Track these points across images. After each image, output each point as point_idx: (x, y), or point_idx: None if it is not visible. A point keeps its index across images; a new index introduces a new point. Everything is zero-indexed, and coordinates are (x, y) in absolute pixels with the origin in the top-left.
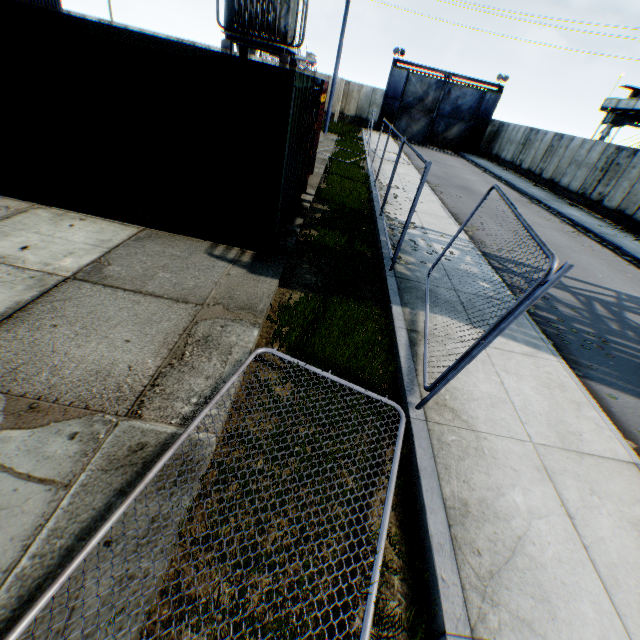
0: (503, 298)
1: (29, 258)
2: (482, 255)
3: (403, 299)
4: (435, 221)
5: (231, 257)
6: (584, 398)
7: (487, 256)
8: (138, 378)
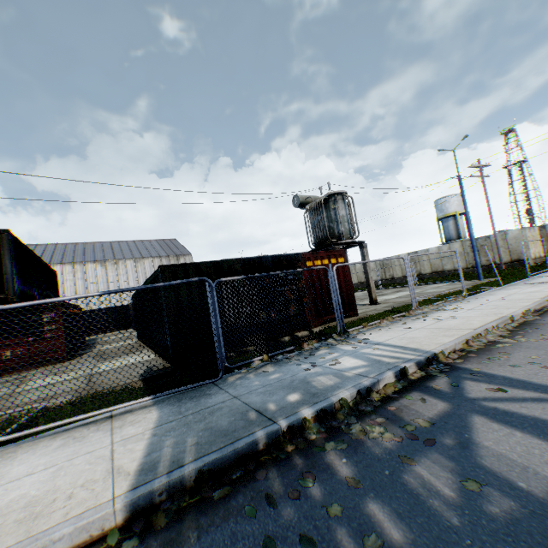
0: (275, 413)
1: (102, 368)
2: (439, 371)
3: (169, 396)
4: (424, 335)
5: (154, 368)
6: (1, 547)
7: (449, 372)
8: (14, 405)
